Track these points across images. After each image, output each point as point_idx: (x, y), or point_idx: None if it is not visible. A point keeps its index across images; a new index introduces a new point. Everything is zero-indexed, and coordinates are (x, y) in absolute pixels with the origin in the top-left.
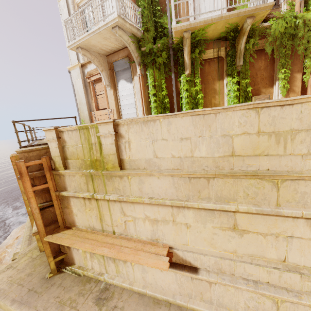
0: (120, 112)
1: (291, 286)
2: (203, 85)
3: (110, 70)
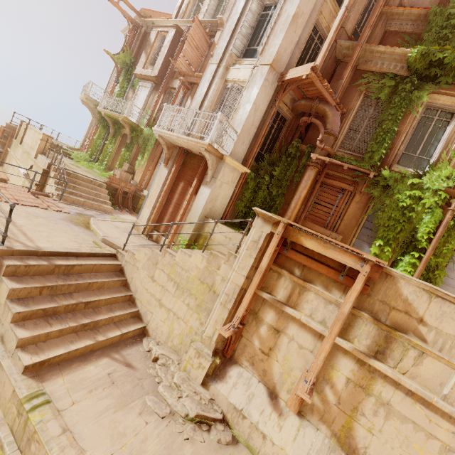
0: None
1: None
2: (119, 147)
3: None
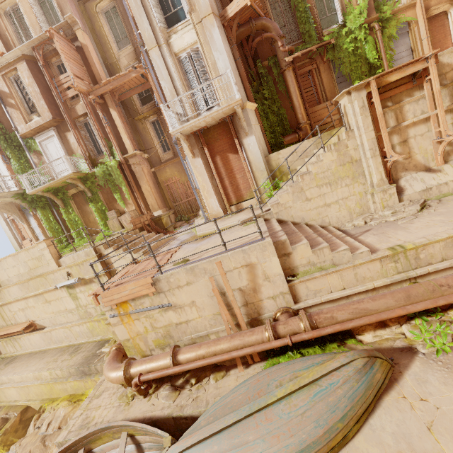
0: (38, 239)
1: (73, 320)
2: (80, 210)
3: (19, 211)
